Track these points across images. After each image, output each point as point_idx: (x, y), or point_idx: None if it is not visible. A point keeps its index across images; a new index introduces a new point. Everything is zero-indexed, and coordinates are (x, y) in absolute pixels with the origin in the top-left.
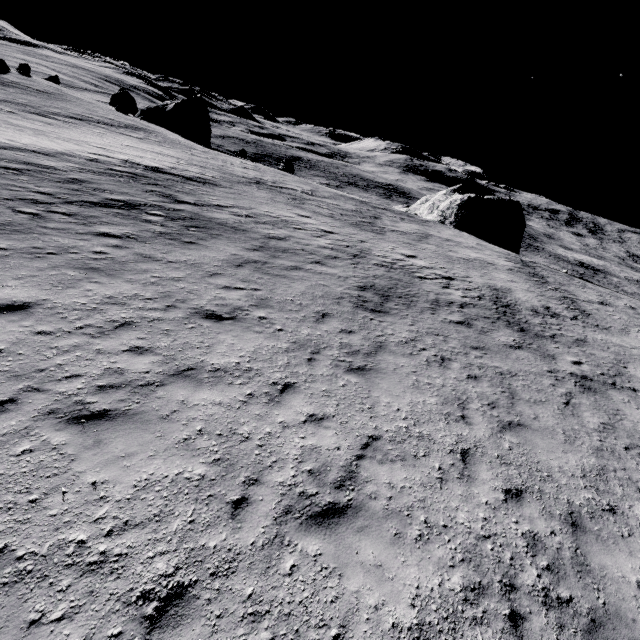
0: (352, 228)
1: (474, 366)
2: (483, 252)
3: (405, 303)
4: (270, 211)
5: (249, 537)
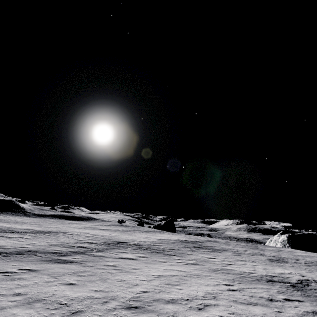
0: (252, 249)
1: (313, 270)
2: (308, 253)
3: (285, 262)
4: (224, 246)
5: (278, 273)
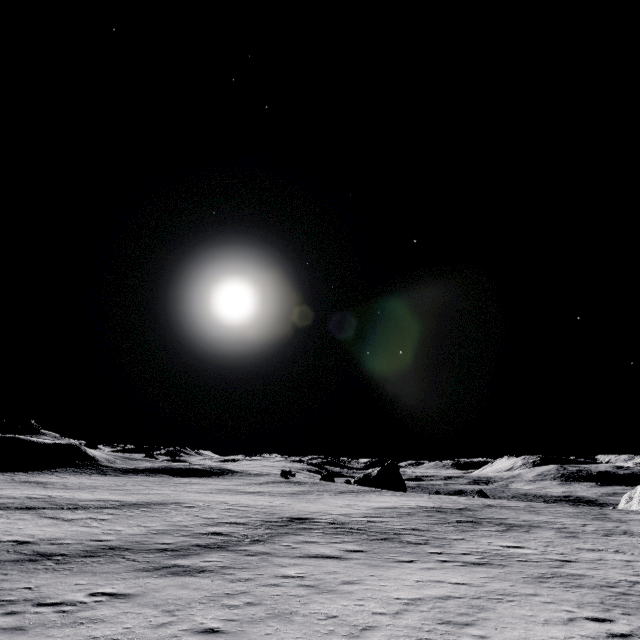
0: (596, 521)
1: None
2: None
3: None
4: (529, 518)
5: None
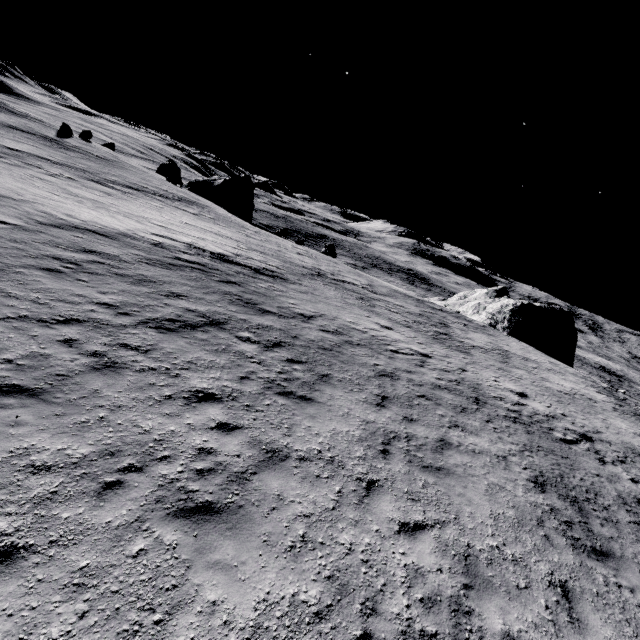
0: (438, 345)
1: None
2: (568, 378)
3: (605, 516)
4: (353, 321)
5: None
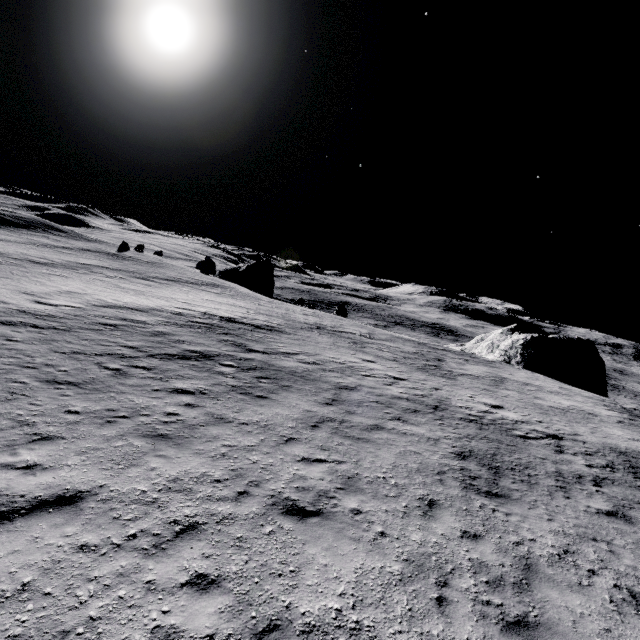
0: (420, 373)
1: None
2: (573, 398)
3: (523, 479)
4: (335, 356)
5: None
